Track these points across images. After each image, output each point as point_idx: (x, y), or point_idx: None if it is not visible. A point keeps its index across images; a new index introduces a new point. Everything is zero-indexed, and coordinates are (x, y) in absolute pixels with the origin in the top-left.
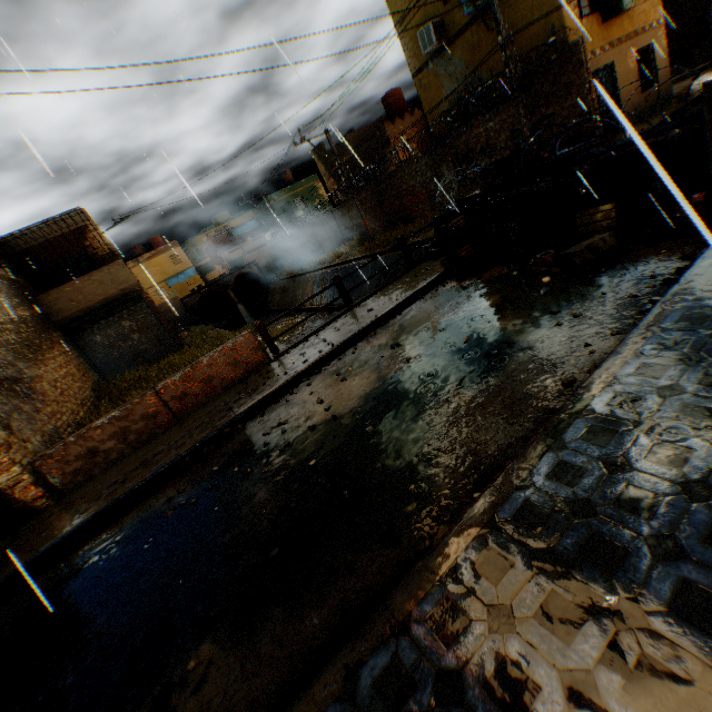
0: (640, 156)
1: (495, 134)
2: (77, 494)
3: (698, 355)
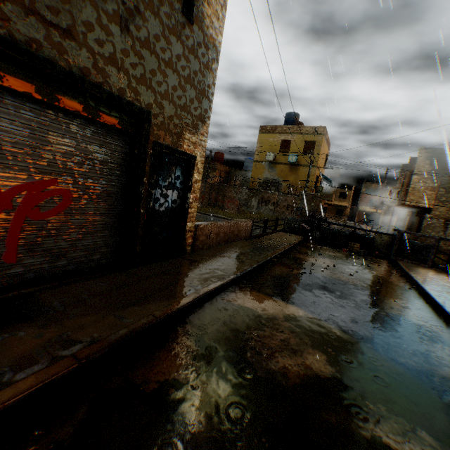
0: (367, 236)
1: (281, 201)
2: (205, 253)
3: (424, 276)
